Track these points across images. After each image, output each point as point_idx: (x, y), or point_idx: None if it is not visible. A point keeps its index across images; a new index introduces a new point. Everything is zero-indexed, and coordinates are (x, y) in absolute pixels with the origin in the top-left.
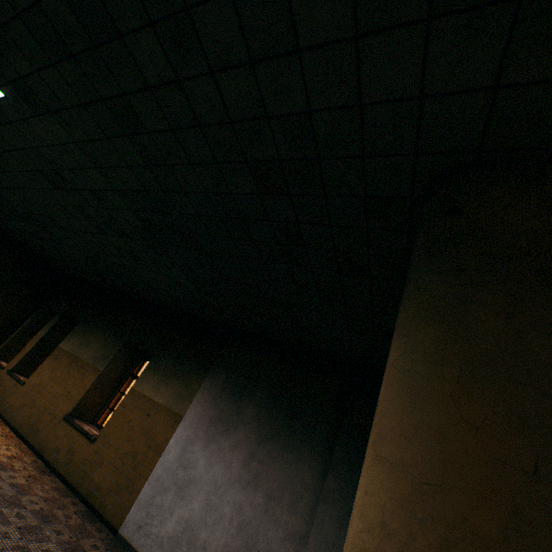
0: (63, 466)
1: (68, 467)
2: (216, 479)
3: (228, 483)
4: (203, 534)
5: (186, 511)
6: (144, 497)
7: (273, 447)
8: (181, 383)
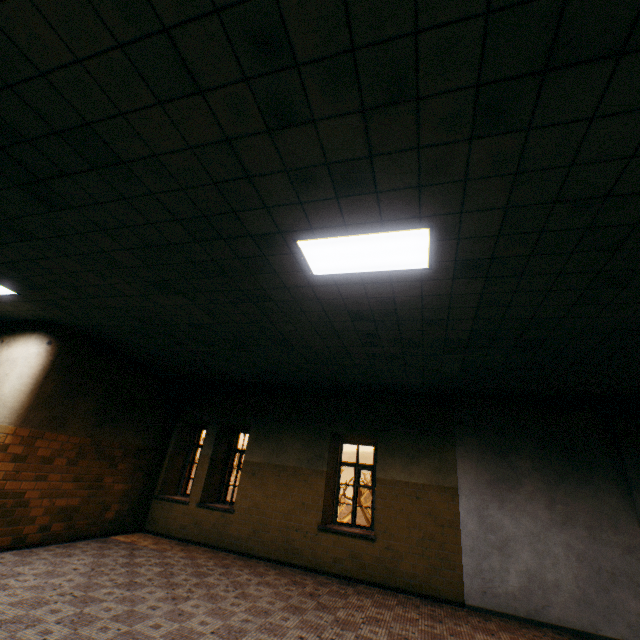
0: (357, 572)
1: (364, 570)
2: (530, 531)
3: (544, 530)
4: (549, 576)
5: (520, 565)
6: (469, 568)
7: (567, 487)
8: (432, 458)
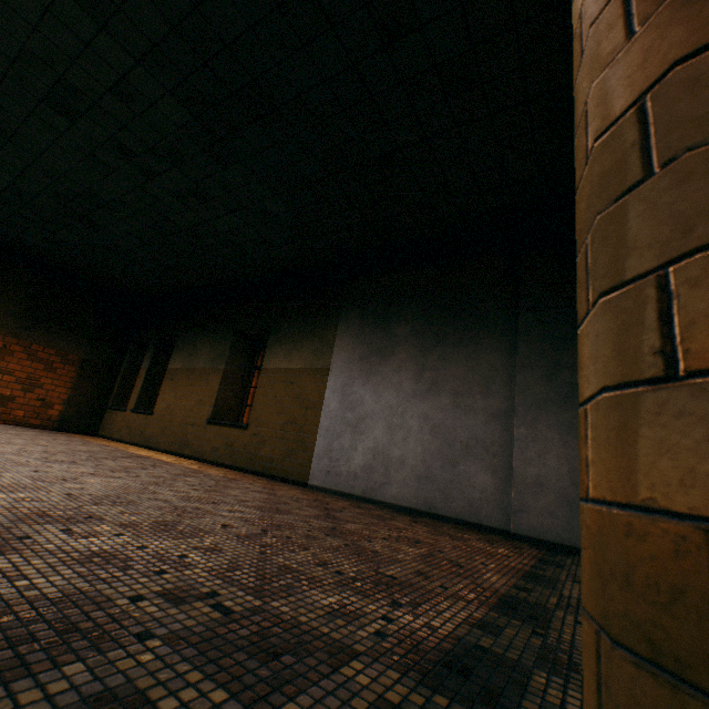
0: (228, 458)
1: (233, 457)
2: (389, 405)
3: (404, 402)
4: (396, 452)
5: (370, 442)
6: (320, 449)
7: (443, 350)
8: (313, 341)
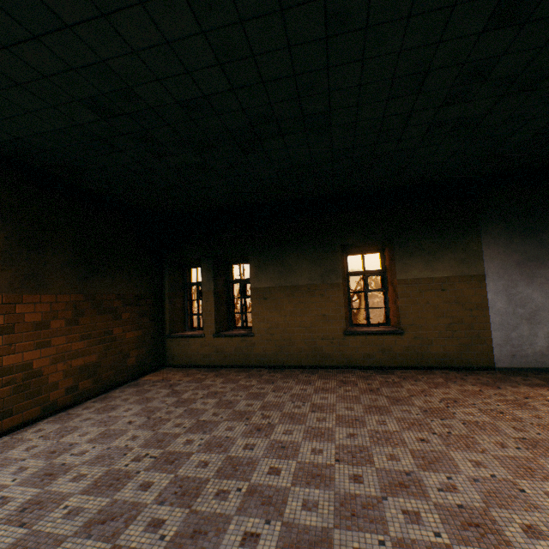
0: (389, 361)
1: (395, 359)
2: None
3: None
4: None
5: (548, 329)
6: (498, 340)
7: None
8: (455, 251)
